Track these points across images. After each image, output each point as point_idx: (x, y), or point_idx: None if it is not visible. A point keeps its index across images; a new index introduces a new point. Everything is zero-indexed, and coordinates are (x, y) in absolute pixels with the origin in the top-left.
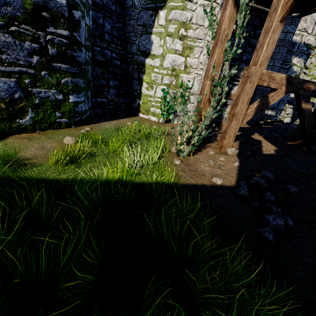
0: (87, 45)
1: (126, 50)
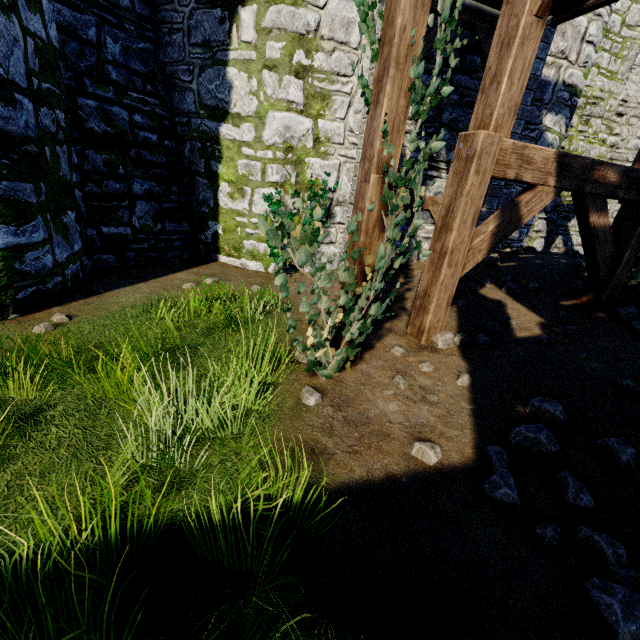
0: (43, 89)
1: (171, 106)
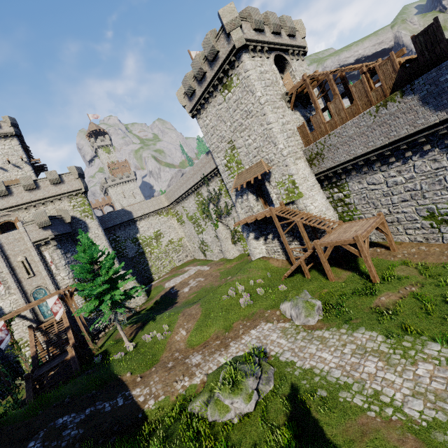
0: None
1: (9, 360)
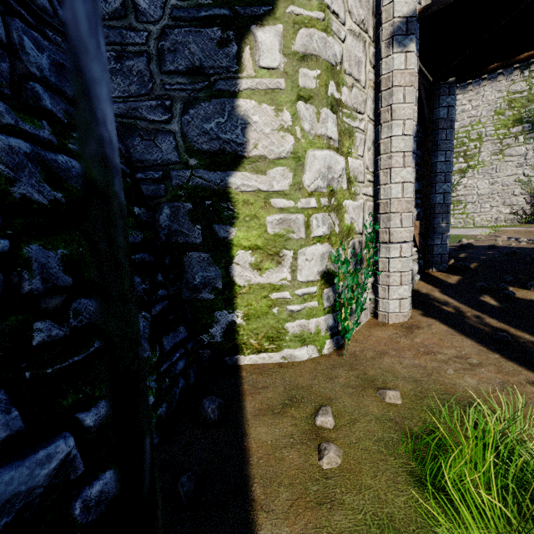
0: None
1: (128, 158)
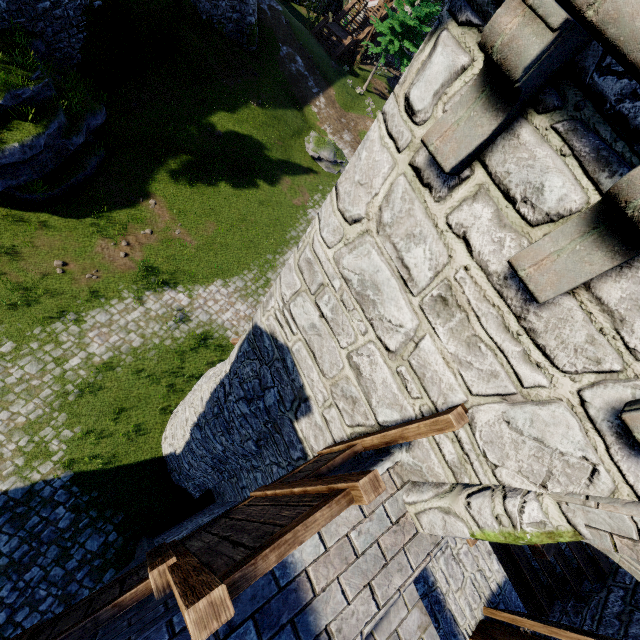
0: None
1: None
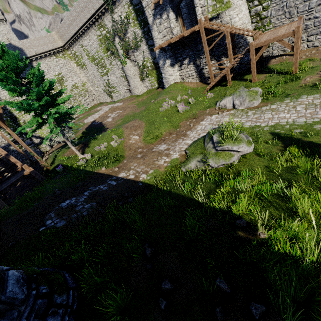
0: None
1: None
